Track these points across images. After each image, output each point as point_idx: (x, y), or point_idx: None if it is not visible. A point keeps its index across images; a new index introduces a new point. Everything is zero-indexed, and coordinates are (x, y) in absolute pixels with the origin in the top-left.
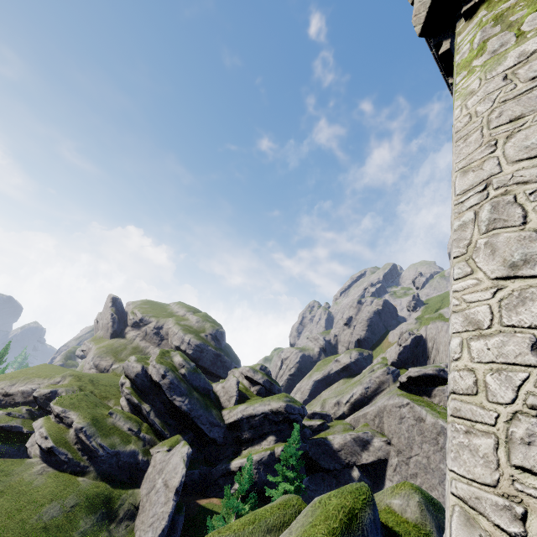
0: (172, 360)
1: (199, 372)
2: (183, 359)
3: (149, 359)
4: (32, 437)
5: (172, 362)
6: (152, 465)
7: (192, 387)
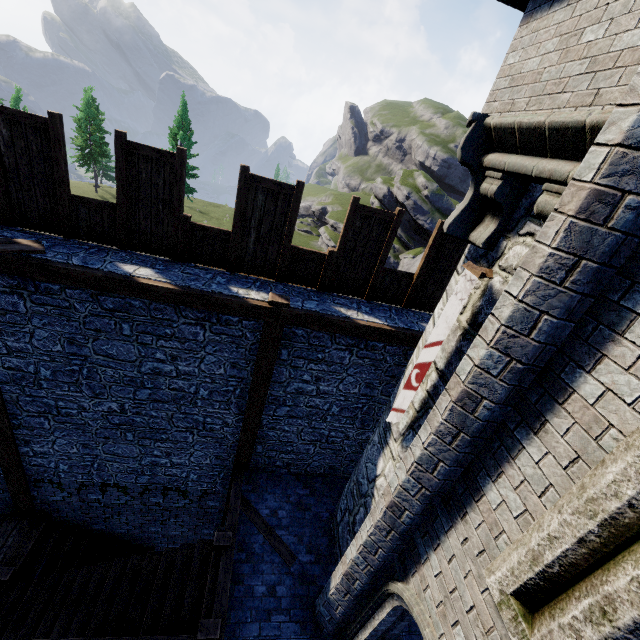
0: (415, 181)
1: (442, 193)
2: (426, 180)
3: (393, 181)
4: (320, 239)
5: (415, 183)
6: (401, 266)
7: (434, 208)
